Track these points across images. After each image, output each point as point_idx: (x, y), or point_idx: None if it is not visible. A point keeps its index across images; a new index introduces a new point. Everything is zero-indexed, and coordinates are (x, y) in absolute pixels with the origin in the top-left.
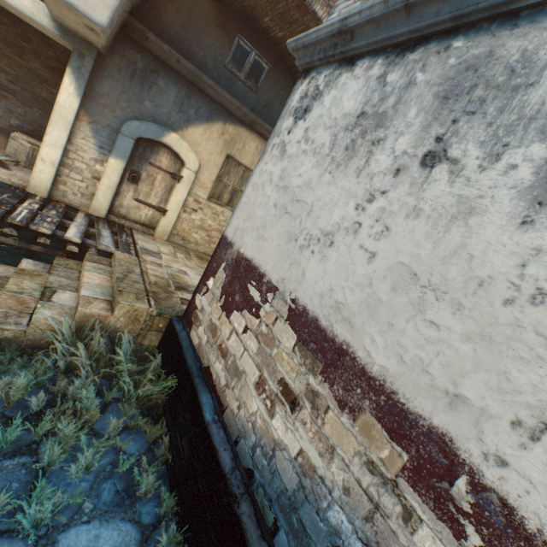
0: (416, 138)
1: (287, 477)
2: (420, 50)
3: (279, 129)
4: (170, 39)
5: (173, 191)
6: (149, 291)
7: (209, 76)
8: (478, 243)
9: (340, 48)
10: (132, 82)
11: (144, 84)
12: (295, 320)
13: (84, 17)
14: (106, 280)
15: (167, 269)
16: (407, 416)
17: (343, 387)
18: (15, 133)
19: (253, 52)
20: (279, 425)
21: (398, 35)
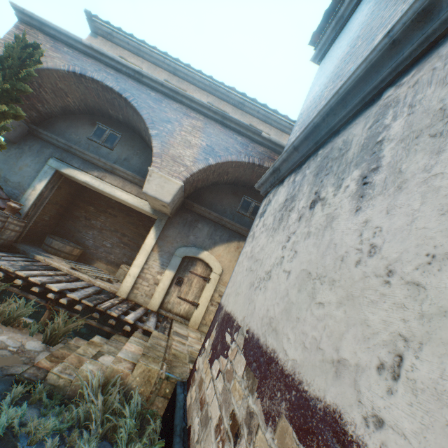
0: (307, 197)
1: None
2: (307, 162)
3: (253, 227)
4: (206, 205)
5: (204, 288)
6: (166, 358)
7: (228, 217)
8: (337, 234)
9: (276, 177)
10: (184, 227)
11: (191, 227)
12: (246, 346)
13: (160, 201)
14: (139, 349)
15: (188, 347)
16: (309, 404)
17: (269, 396)
18: (123, 264)
19: (253, 201)
20: None
21: (297, 161)
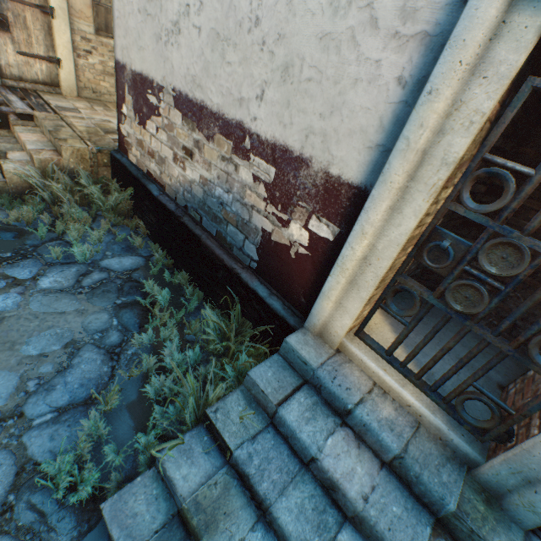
0: None
1: (199, 194)
2: None
3: None
4: None
5: (53, 31)
6: (82, 137)
7: None
8: None
9: None
10: None
11: None
12: (178, 104)
13: None
14: (42, 138)
15: (90, 121)
16: (229, 124)
17: (207, 129)
18: None
19: None
20: (189, 172)
21: None
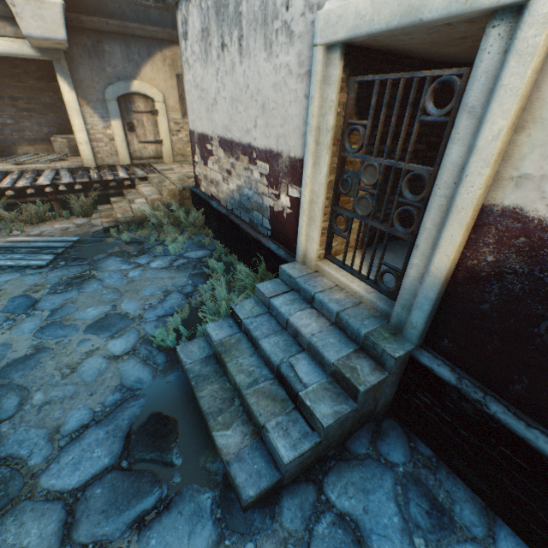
0: (217, 38)
1: (237, 197)
2: None
3: (182, 51)
4: (94, 10)
5: (158, 124)
6: (174, 183)
7: (131, 20)
8: (238, 77)
9: None
10: (92, 60)
11: (99, 56)
12: (221, 144)
13: (55, 41)
14: (152, 188)
15: (180, 174)
16: (245, 147)
17: (235, 154)
18: (53, 137)
19: None
20: (231, 185)
21: None
